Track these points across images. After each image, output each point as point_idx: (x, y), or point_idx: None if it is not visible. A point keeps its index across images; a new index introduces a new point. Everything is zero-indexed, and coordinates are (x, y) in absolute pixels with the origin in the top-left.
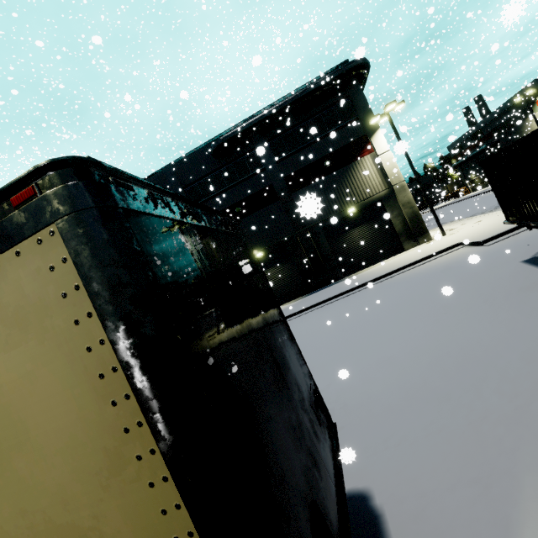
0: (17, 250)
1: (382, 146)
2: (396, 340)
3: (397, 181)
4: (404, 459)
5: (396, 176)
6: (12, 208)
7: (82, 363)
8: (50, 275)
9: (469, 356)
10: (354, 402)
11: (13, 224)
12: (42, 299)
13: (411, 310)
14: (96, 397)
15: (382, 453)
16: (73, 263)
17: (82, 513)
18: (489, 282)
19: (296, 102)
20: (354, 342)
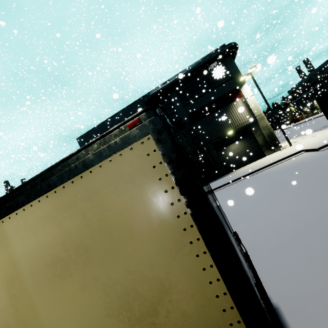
0: (131, 147)
1: (247, 93)
2: (269, 209)
3: (258, 113)
4: (287, 277)
5: (257, 111)
6: (126, 129)
7: (162, 198)
8: (147, 158)
9: (320, 216)
10: (247, 245)
11: (131, 136)
12: (142, 169)
13: (276, 191)
14: (169, 214)
15: (271, 274)
16: (159, 152)
17: (160, 271)
18: (327, 172)
19: (194, 70)
20: (241, 211)
